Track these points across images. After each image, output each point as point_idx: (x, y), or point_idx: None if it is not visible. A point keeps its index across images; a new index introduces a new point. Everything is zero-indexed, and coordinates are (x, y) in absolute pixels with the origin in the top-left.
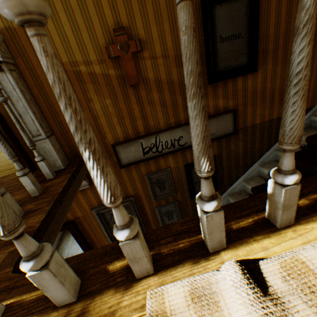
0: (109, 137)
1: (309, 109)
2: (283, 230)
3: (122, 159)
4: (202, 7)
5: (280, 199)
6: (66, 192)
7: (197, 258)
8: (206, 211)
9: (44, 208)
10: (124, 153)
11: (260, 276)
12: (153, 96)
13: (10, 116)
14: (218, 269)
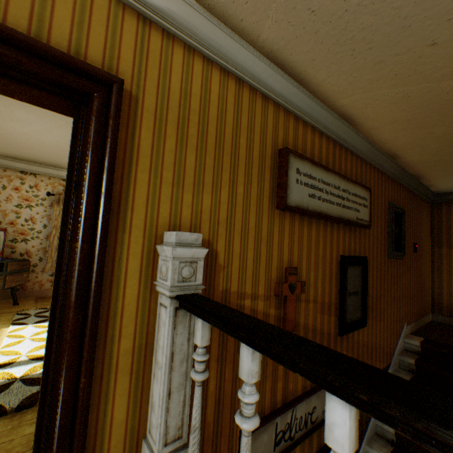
0: None
1: (389, 365)
2: None
3: None
4: (342, 265)
5: None
6: None
7: None
8: None
9: None
10: (252, 449)
11: None
12: None
13: (104, 377)
14: None
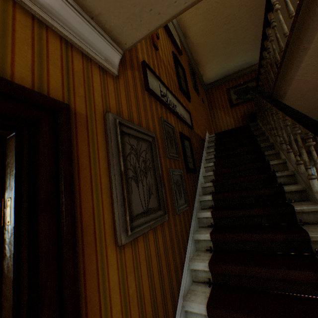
0: (140, 56)
1: (204, 141)
2: None
3: (148, 82)
4: (174, 56)
5: None
6: None
7: None
8: None
9: None
10: (150, 79)
11: None
12: (162, 65)
13: None
14: None
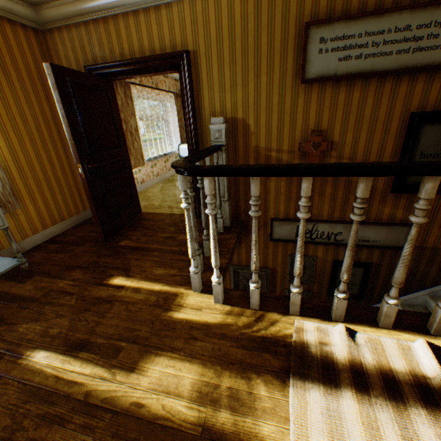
0: (271, 212)
1: None
2: (381, 328)
3: (274, 233)
4: (408, 125)
5: (384, 310)
6: (234, 248)
7: (324, 319)
8: (338, 297)
9: (224, 255)
10: (278, 229)
11: (354, 336)
12: (325, 189)
13: None
14: (334, 326)
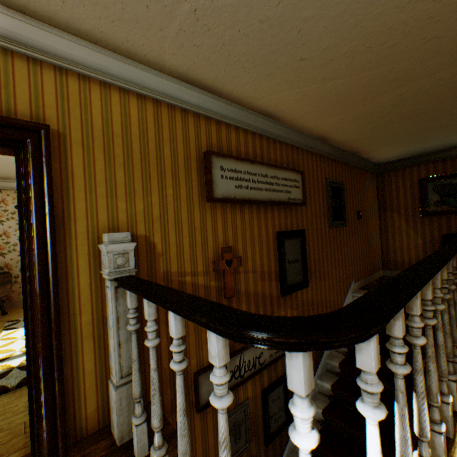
0: (193, 362)
1: None
2: (454, 438)
3: (202, 395)
4: (278, 240)
5: (448, 413)
6: None
7: None
8: (440, 432)
9: None
10: (206, 385)
11: None
12: (242, 307)
13: (73, 342)
14: None
